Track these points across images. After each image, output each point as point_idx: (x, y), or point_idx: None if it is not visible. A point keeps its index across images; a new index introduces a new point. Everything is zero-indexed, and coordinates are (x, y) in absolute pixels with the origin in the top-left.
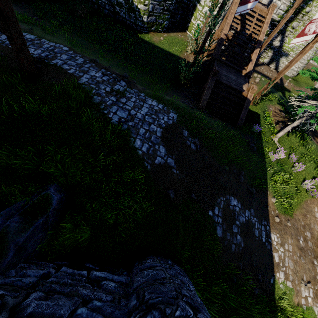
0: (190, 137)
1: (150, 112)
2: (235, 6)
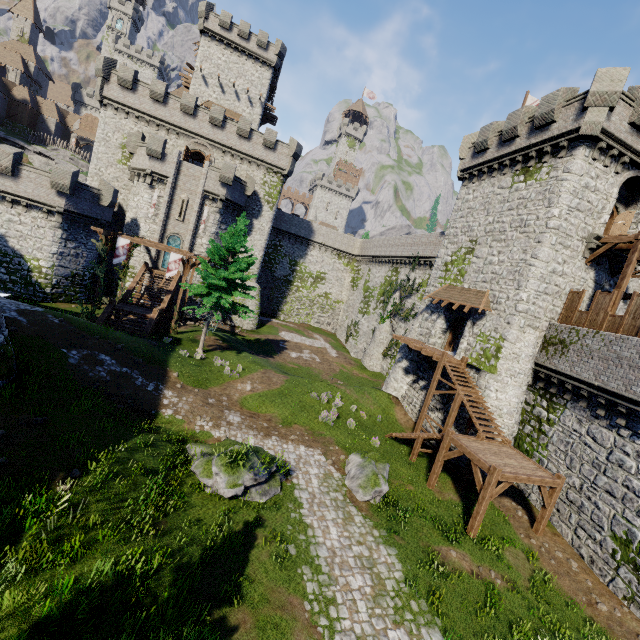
0: (55, 318)
1: (10, 302)
2: (141, 272)
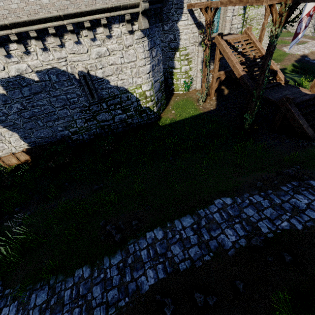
0: None
1: None
2: (228, 49)
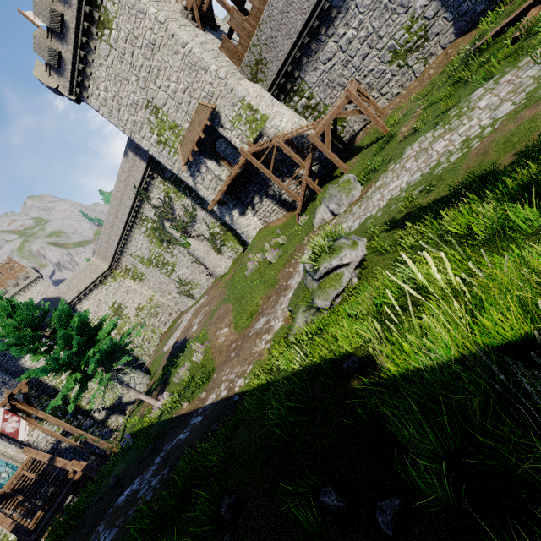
0: None
1: None
2: None
